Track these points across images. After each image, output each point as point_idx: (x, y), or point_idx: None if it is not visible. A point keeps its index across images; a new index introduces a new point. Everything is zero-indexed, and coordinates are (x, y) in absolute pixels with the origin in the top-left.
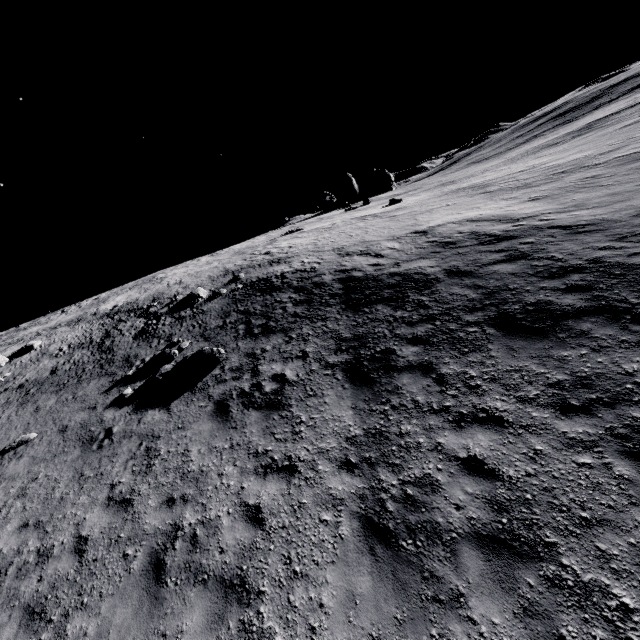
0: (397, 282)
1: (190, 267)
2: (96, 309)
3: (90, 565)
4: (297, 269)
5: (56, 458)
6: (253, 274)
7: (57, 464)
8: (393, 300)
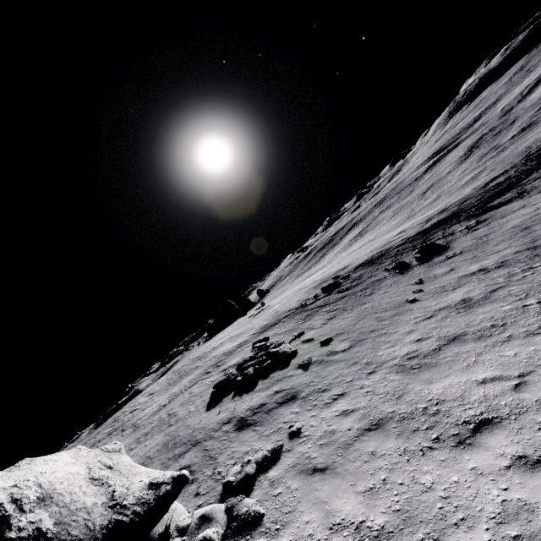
0: (438, 222)
1: (234, 332)
2: (230, 347)
3: (536, 219)
4: (370, 256)
5: (452, 261)
6: (344, 272)
7: (458, 259)
8: (451, 218)
